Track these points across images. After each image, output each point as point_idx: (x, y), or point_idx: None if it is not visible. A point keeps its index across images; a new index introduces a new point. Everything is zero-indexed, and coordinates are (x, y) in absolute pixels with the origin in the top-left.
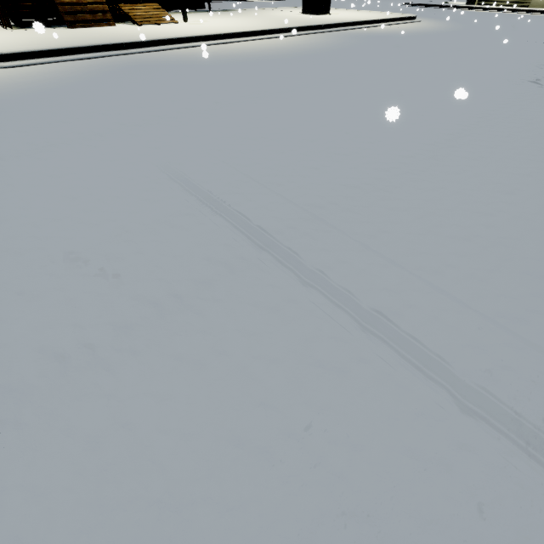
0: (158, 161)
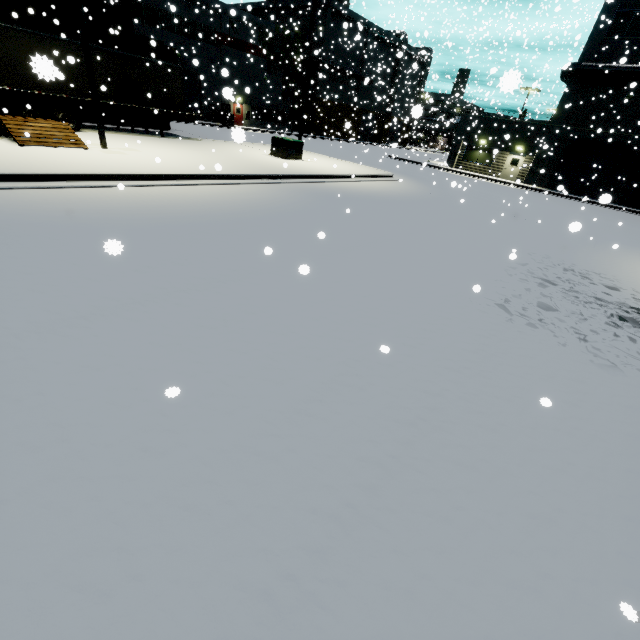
0: None
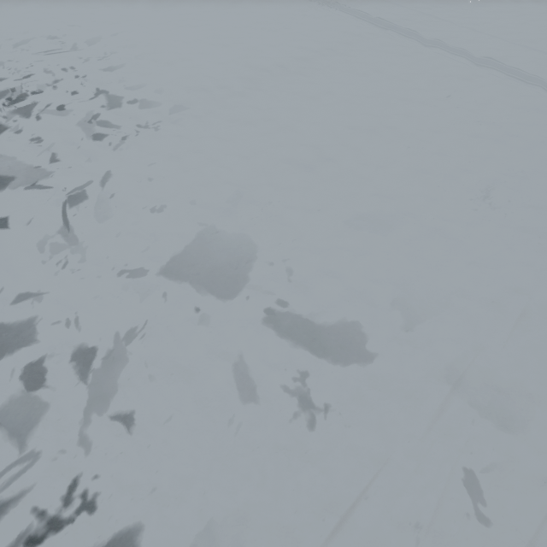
0: None
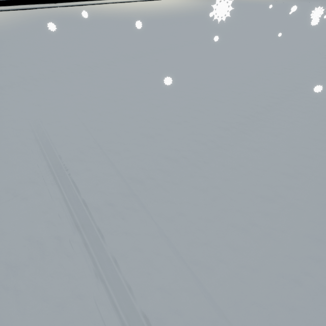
0: (34, 119)
